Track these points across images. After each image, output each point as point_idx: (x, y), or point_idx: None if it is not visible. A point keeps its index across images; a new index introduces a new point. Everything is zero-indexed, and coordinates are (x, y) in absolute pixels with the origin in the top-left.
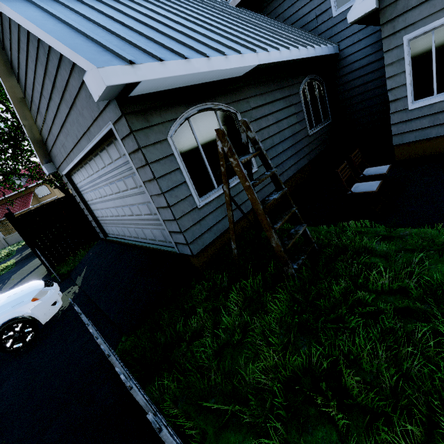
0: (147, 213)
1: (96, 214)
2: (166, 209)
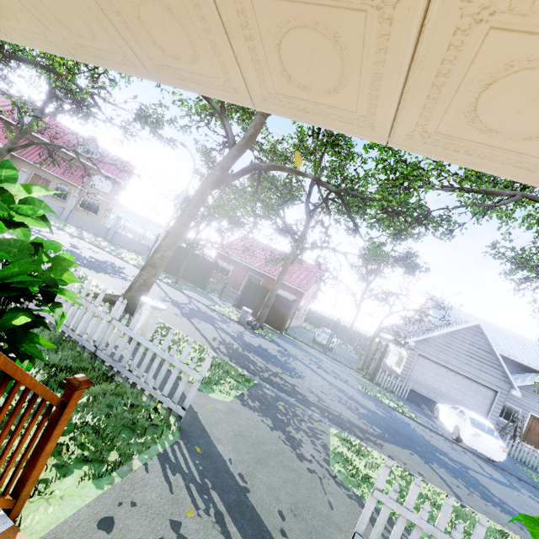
0: (475, 408)
1: (412, 374)
2: (496, 417)
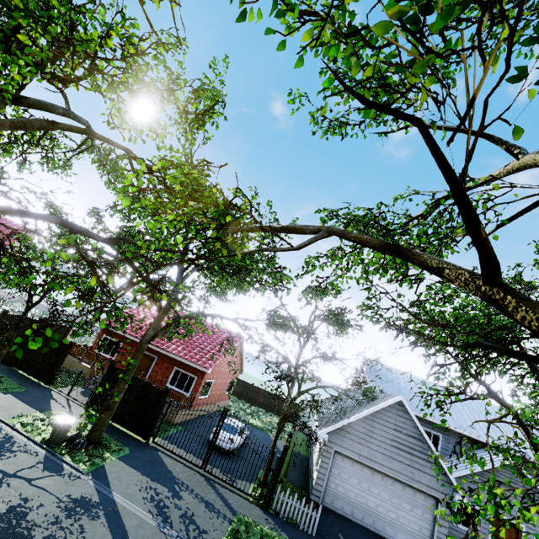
0: (415, 529)
1: (330, 484)
2: None
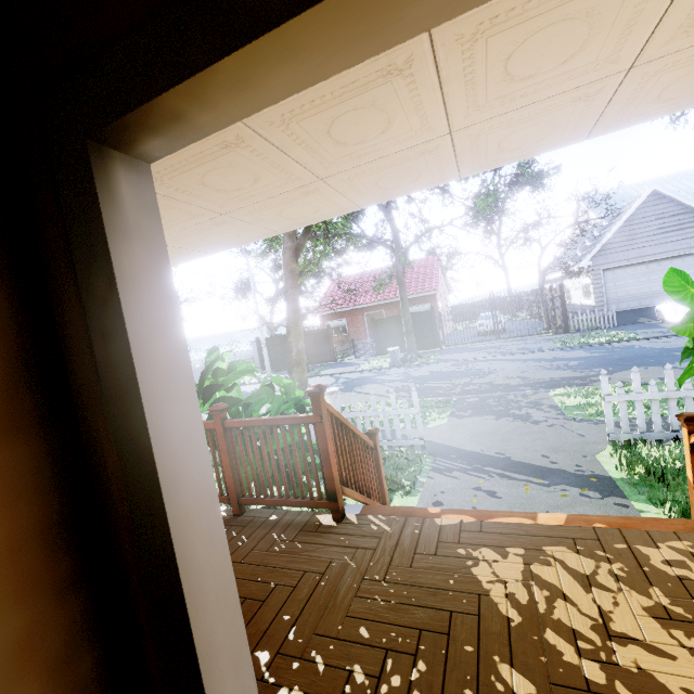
0: None
1: (609, 296)
2: None
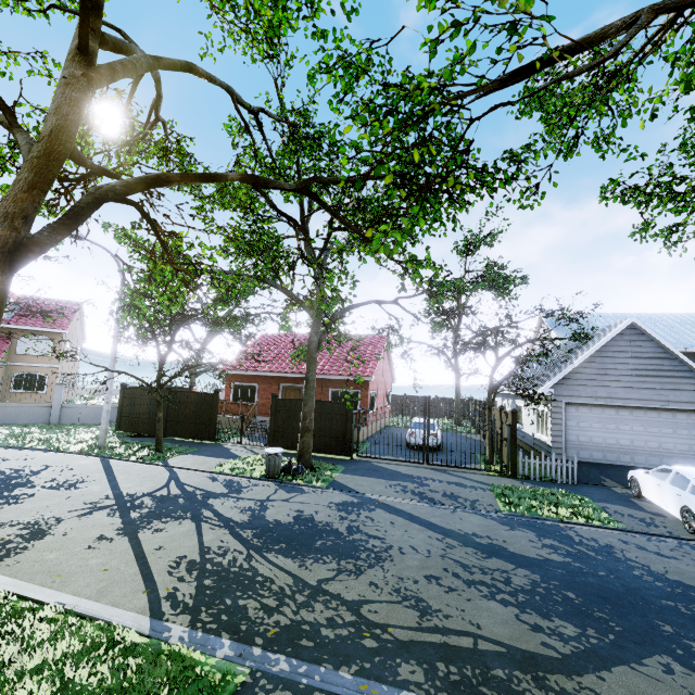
0: (683, 450)
1: (570, 438)
2: None
